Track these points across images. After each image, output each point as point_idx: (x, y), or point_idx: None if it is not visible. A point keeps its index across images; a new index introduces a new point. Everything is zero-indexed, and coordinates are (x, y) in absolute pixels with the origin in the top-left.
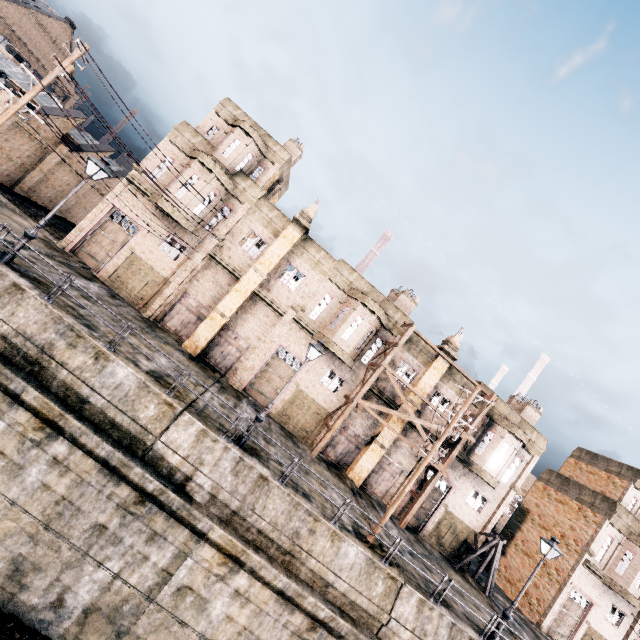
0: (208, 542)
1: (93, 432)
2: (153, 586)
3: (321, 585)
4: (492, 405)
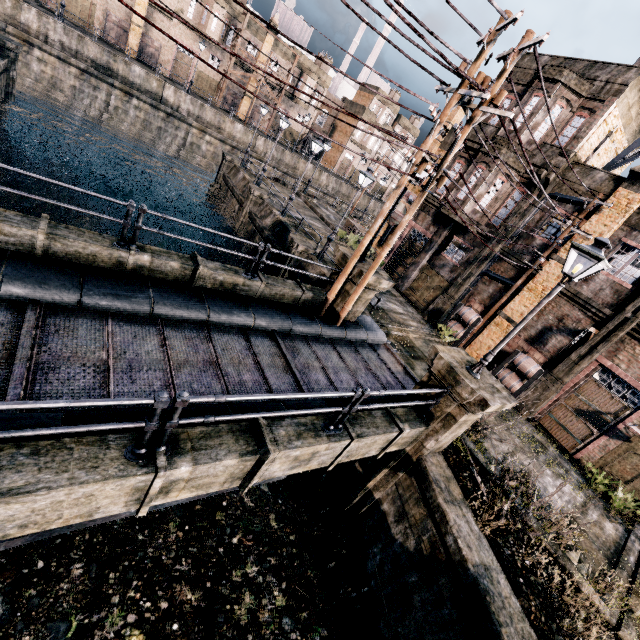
0: (193, 128)
1: (143, 95)
2: (183, 144)
3: (232, 138)
4: (301, 62)
